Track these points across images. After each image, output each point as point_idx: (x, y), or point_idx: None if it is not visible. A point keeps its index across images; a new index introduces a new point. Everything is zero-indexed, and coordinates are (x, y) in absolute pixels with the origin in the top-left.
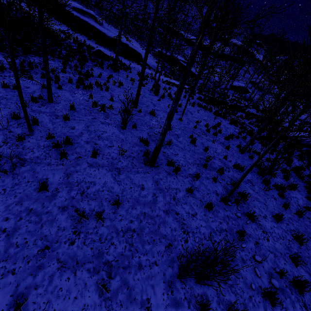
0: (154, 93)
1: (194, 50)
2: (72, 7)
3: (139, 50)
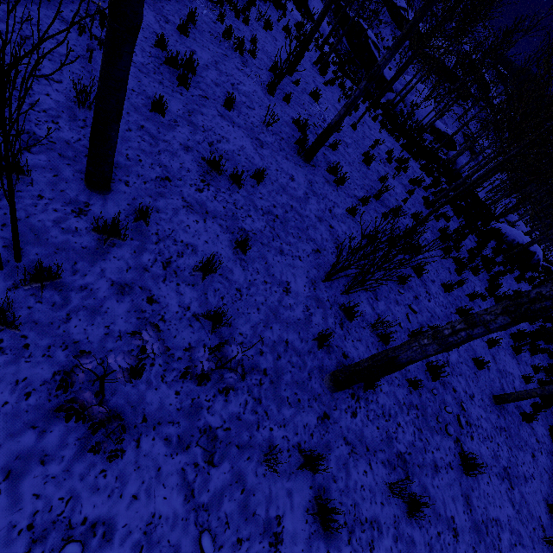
0: (319, 69)
1: None
2: None
3: None
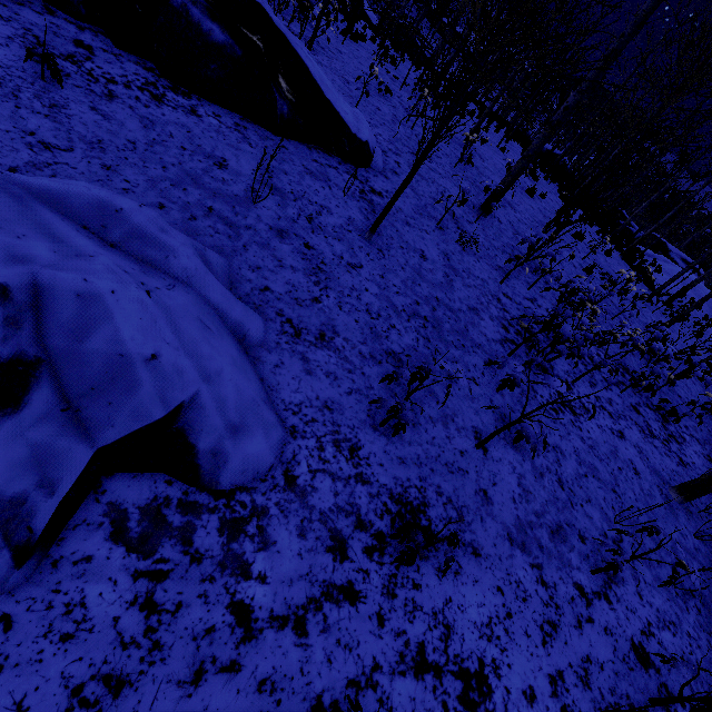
0: (389, 39)
1: None
2: None
3: None
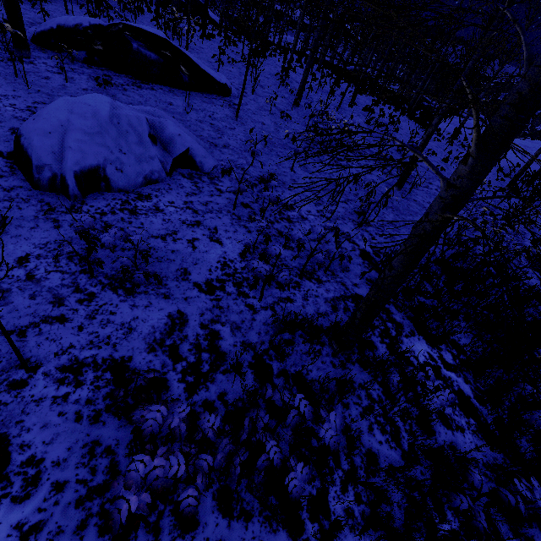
0: (231, 31)
1: None
2: None
3: None
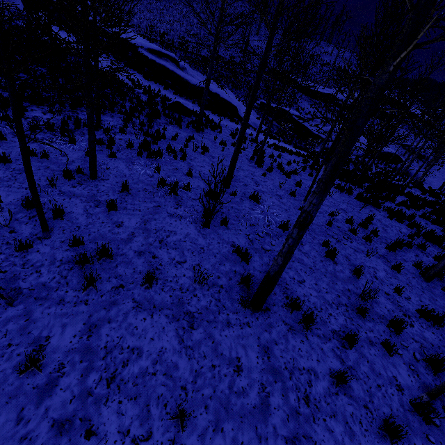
0: (256, 163)
1: (381, 83)
2: (147, 49)
3: (234, 102)
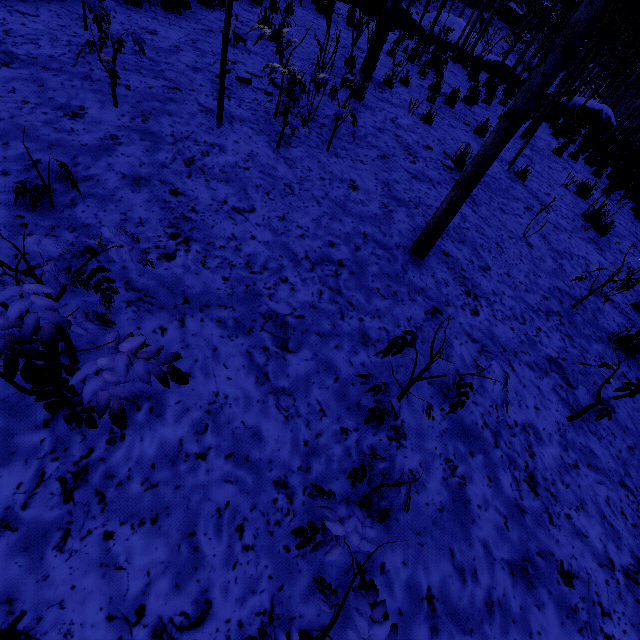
0: None
1: None
2: None
3: None
